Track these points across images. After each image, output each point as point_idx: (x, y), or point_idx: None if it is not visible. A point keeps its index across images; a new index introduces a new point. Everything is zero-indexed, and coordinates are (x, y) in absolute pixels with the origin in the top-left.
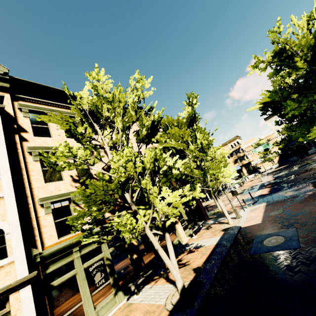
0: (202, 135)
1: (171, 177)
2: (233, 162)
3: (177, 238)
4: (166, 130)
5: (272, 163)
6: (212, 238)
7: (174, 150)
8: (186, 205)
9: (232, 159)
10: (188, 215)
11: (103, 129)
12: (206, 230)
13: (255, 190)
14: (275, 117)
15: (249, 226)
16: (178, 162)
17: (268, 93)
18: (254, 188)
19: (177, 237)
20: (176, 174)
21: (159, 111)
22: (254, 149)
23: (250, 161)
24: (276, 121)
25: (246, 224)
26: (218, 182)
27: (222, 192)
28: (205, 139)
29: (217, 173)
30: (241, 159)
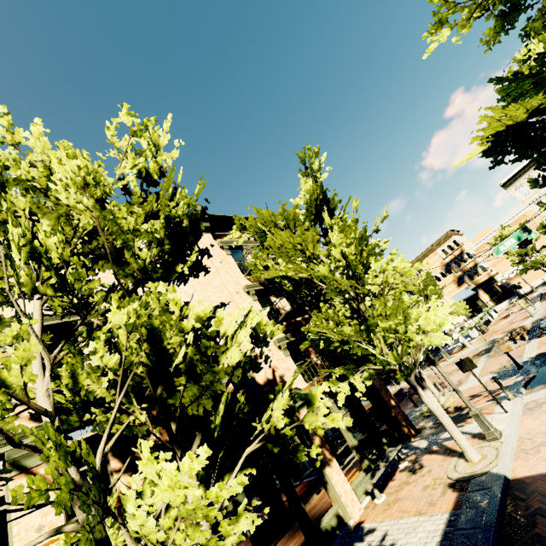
0: (345, 234)
1: (213, 381)
2: (456, 283)
3: (331, 509)
4: (265, 241)
5: (545, 271)
6: (423, 519)
7: (287, 284)
8: (352, 406)
9: (451, 277)
10: (360, 431)
11: (38, 263)
12: (408, 477)
13: (519, 341)
14: (525, 178)
15: (533, 477)
16: (248, 323)
17: (497, 111)
18: (517, 337)
19: (334, 505)
20: (226, 368)
21: (186, 190)
22: (494, 248)
23: (492, 275)
24: (531, 180)
25: (521, 468)
26: (412, 346)
27: (442, 351)
28: (350, 243)
29: (398, 326)
30: (470, 274)
